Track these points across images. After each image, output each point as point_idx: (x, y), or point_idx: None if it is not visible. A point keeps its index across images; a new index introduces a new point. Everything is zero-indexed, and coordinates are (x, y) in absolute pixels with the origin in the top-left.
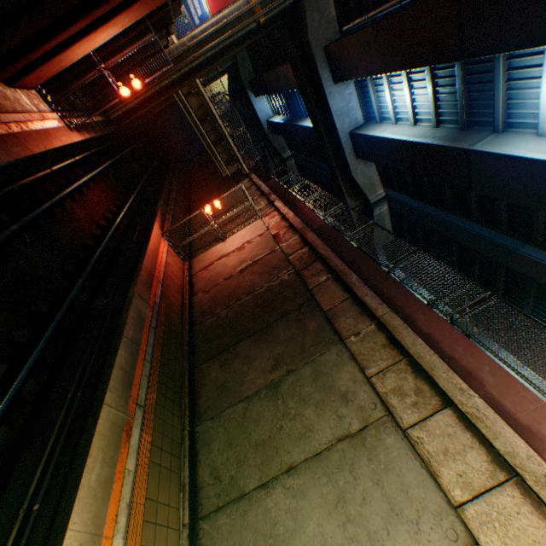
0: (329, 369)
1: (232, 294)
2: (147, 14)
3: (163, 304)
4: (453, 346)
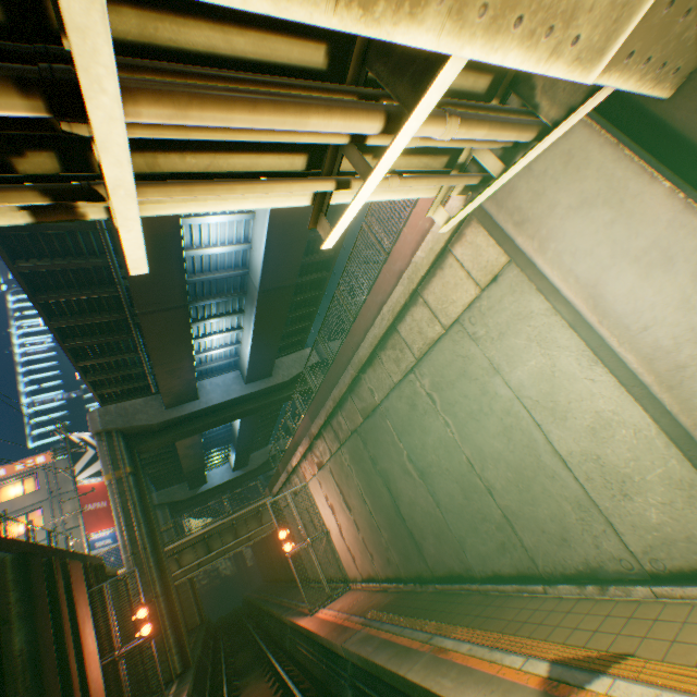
0: (399, 418)
1: (368, 522)
2: (86, 586)
3: (368, 613)
4: (368, 318)
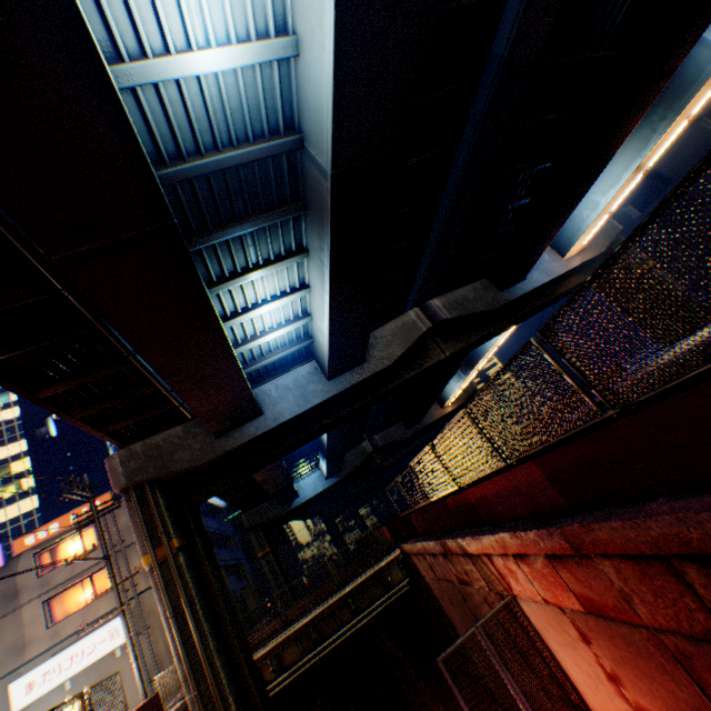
0: None
1: None
2: None
3: None
4: None
